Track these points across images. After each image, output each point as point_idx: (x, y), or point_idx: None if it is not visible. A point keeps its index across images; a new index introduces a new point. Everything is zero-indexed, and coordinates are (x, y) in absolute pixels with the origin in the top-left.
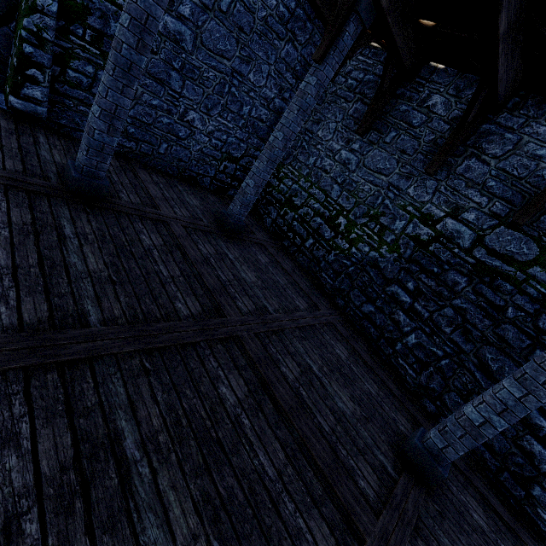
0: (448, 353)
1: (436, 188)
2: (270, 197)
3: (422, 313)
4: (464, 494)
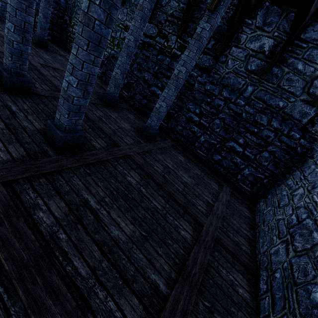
0: (135, 81)
1: (127, 13)
2: (70, 38)
3: (129, 70)
4: (129, 114)
